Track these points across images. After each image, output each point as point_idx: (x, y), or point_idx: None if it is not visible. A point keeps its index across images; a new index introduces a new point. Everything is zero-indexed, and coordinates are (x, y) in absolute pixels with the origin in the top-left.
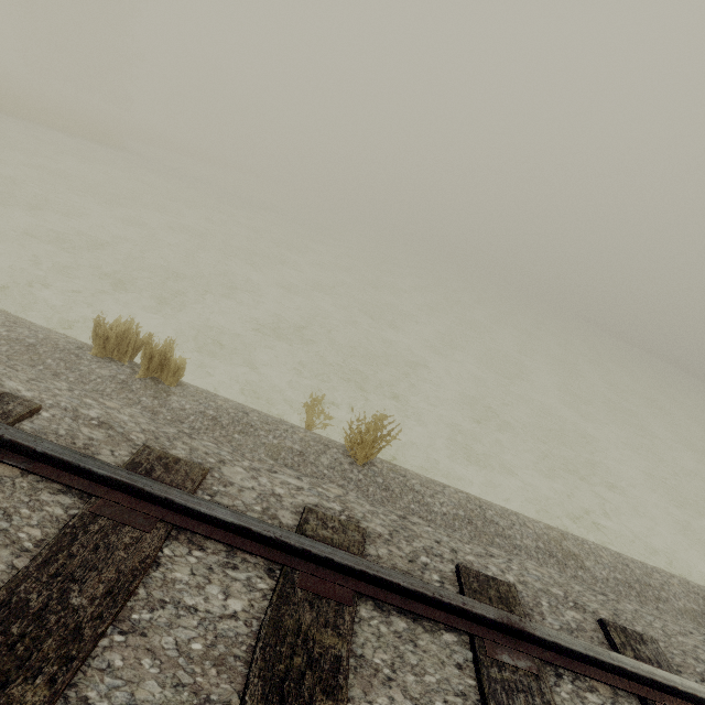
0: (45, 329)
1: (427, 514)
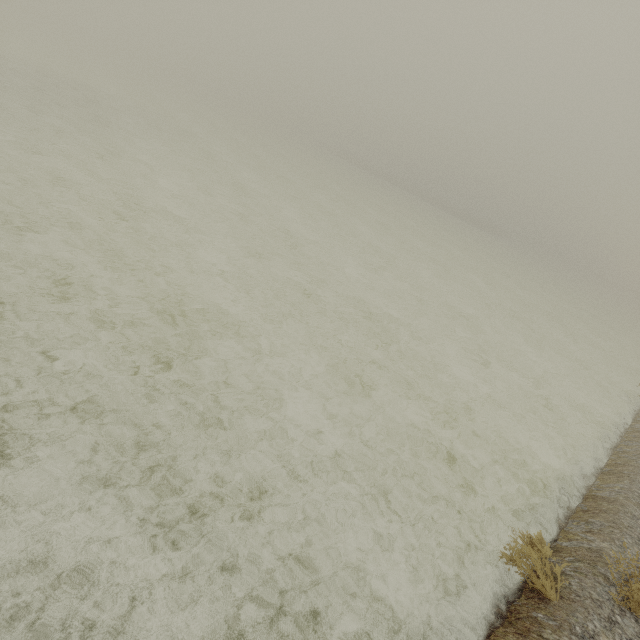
0: None
1: None
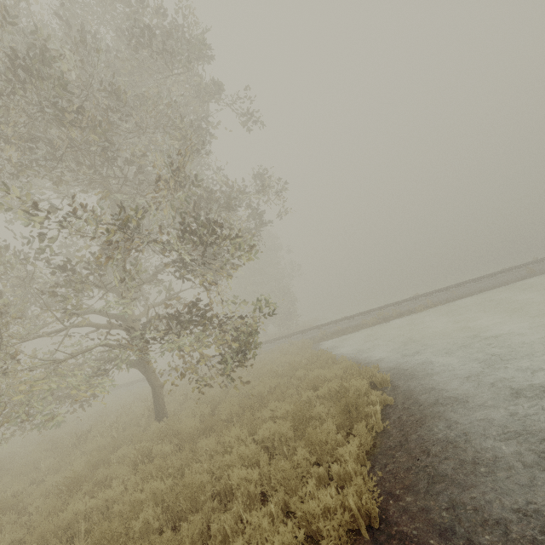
0: None
1: None
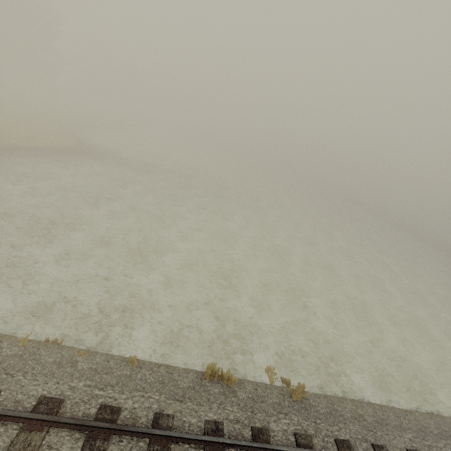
0: (186, 372)
1: (319, 416)
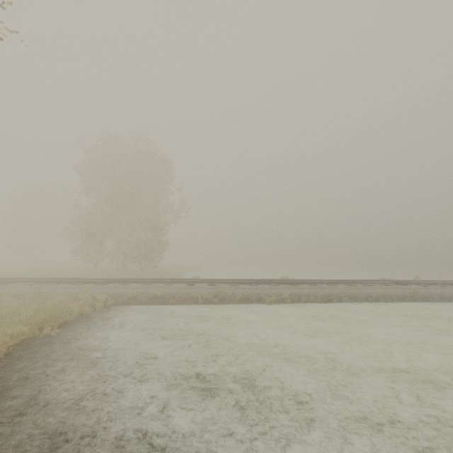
0: None
1: None
